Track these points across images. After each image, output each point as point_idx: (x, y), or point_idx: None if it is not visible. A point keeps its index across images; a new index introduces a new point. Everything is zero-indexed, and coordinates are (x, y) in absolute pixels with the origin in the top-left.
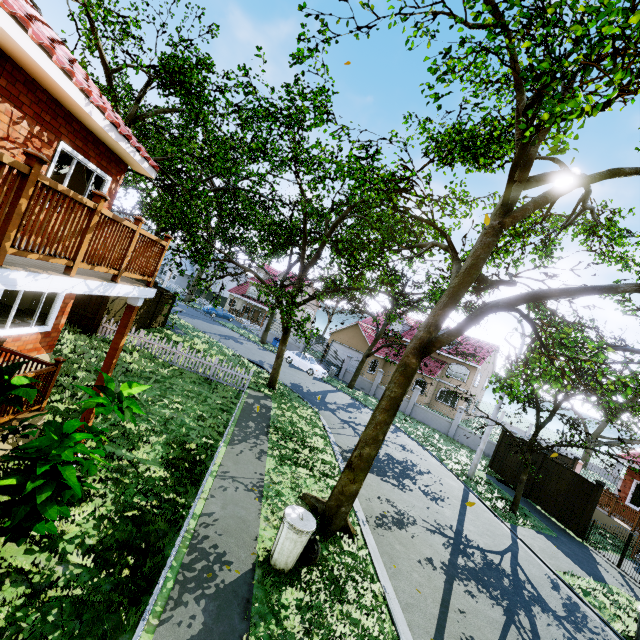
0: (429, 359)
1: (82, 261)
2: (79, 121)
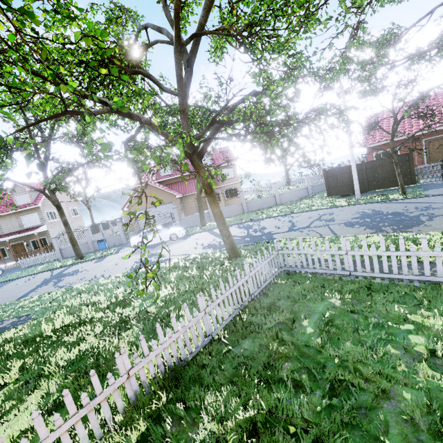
0: None
1: None
2: None
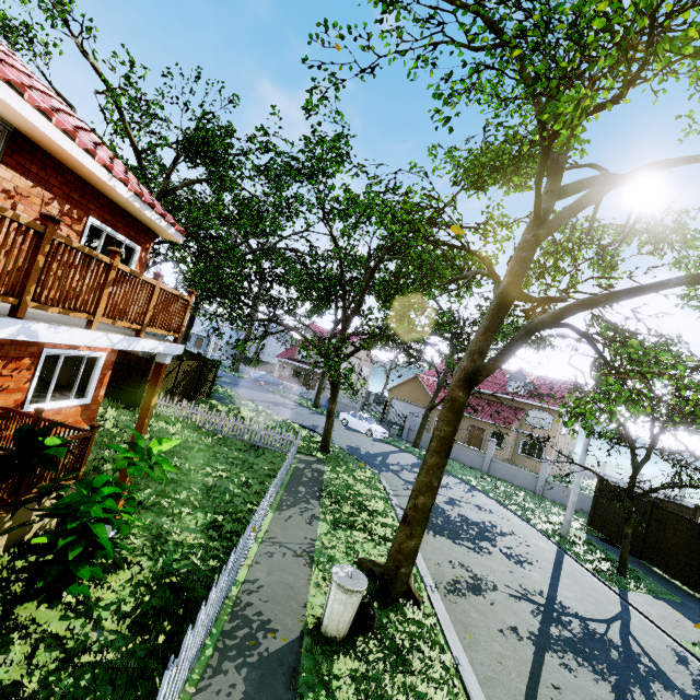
0: (504, 407)
1: (103, 316)
2: (106, 196)
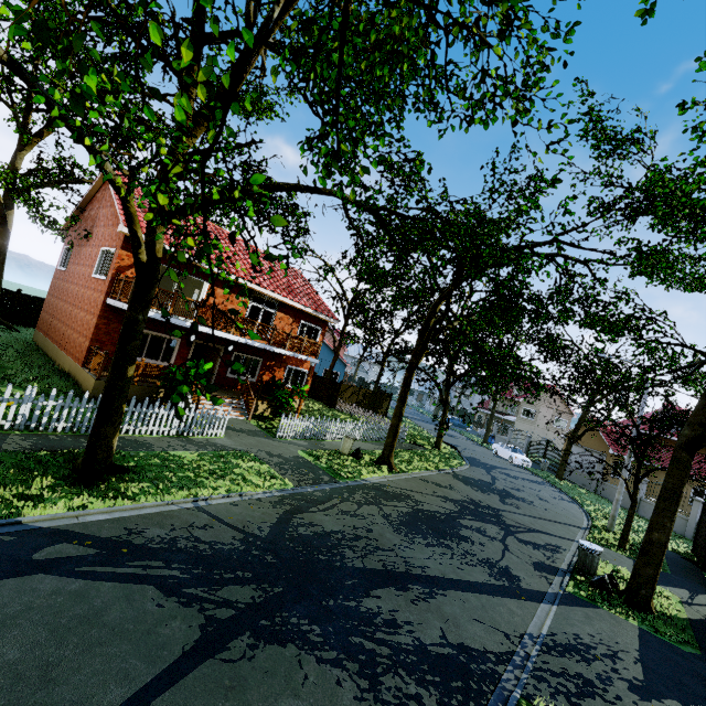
0: None
1: (289, 347)
2: (307, 313)
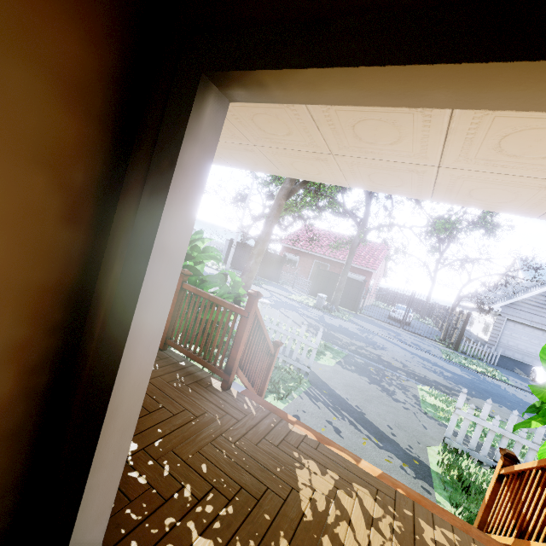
0: None
1: None
2: None
